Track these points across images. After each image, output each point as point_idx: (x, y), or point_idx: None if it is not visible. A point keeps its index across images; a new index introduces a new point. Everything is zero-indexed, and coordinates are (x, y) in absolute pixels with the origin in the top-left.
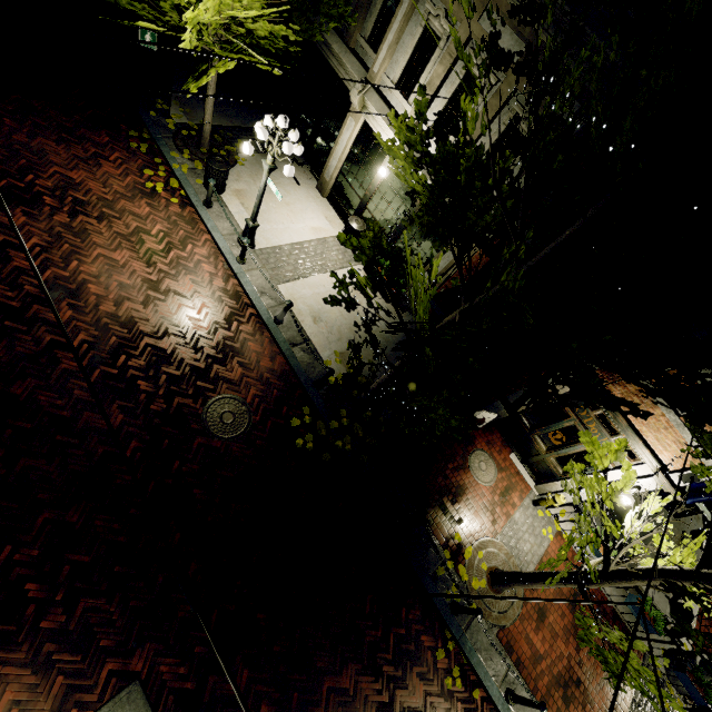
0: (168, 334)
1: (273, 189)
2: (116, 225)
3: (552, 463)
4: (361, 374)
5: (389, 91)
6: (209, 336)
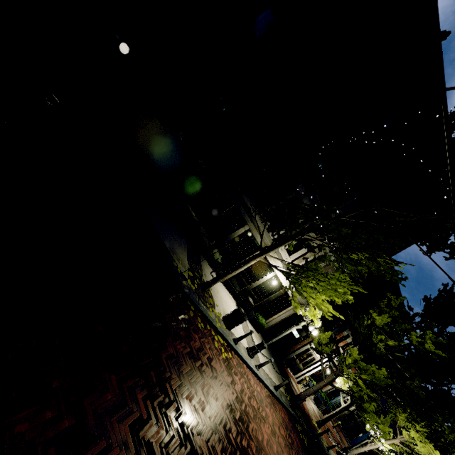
0: (290, 454)
1: (294, 333)
2: (249, 412)
3: (300, 365)
4: (364, 407)
5: (282, 250)
6: (285, 432)
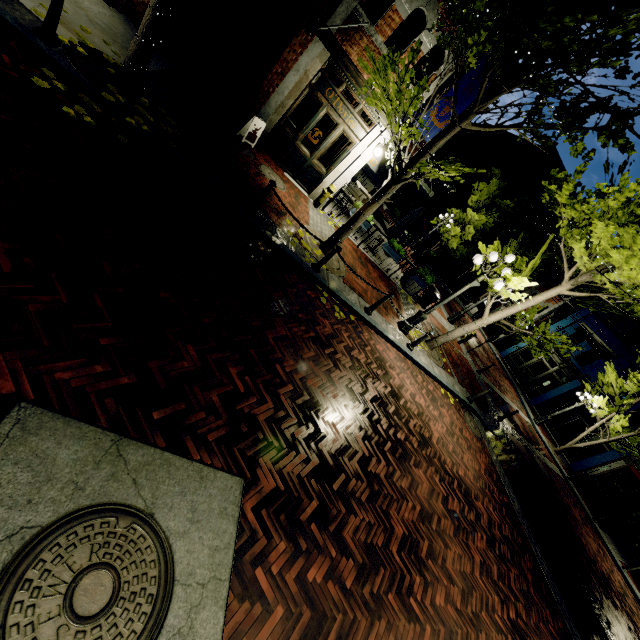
0: None
1: None
2: None
3: (317, 165)
4: None
5: None
6: None
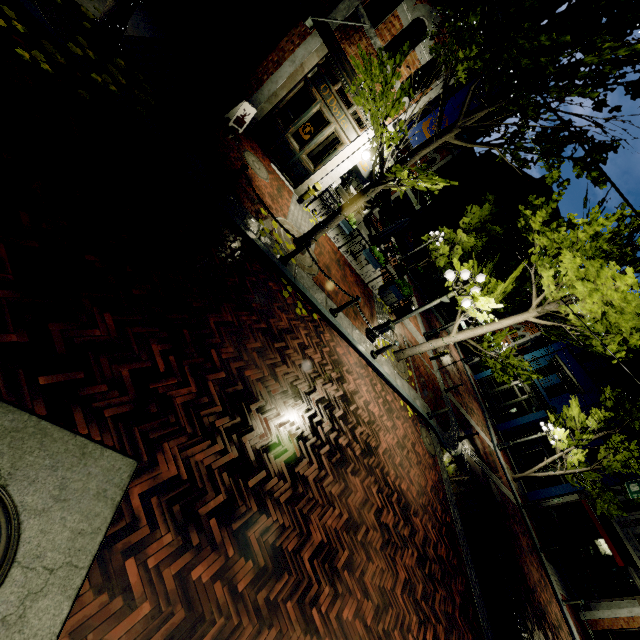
0: None
1: None
2: None
3: (305, 161)
4: None
5: None
6: None
